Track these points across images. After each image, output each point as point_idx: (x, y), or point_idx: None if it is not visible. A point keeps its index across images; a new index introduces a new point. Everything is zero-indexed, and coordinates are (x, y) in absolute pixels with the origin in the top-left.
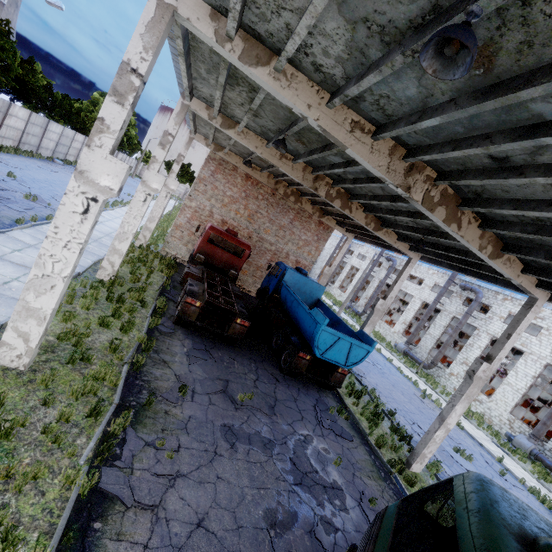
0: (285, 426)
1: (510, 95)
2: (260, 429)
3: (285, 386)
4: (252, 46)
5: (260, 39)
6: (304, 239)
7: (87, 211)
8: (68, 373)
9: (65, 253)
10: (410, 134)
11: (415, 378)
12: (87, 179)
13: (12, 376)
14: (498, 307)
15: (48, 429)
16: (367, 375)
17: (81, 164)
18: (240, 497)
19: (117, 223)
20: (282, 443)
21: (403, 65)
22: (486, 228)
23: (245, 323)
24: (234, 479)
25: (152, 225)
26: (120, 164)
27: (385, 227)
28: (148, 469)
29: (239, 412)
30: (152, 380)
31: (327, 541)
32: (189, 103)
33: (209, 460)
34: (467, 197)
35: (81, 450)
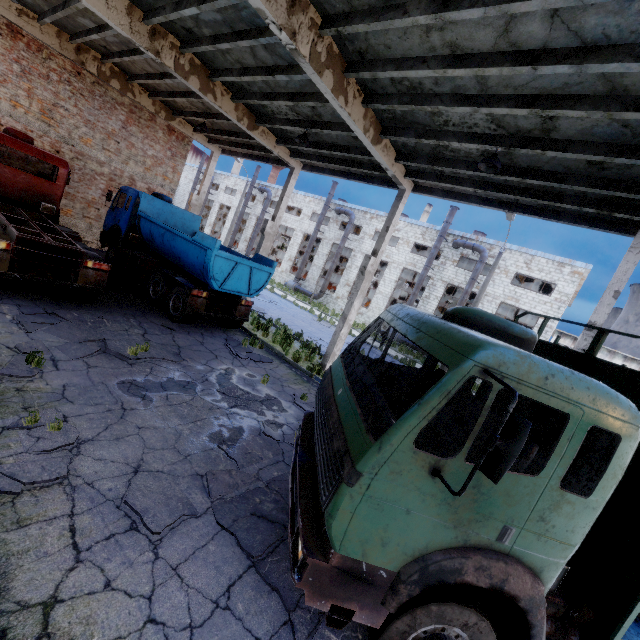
0: (200, 367)
1: None
2: (172, 375)
3: (185, 334)
4: None
5: None
6: (151, 155)
7: None
8: None
9: None
10: None
11: (309, 308)
12: None
13: None
14: (368, 226)
15: None
16: (268, 312)
17: None
18: (175, 435)
19: None
20: (203, 381)
21: None
22: (370, 104)
23: (102, 267)
24: (161, 424)
25: None
26: None
27: (261, 123)
28: (27, 451)
29: (137, 367)
30: None
31: (276, 435)
32: None
33: (118, 417)
34: (351, 60)
35: None
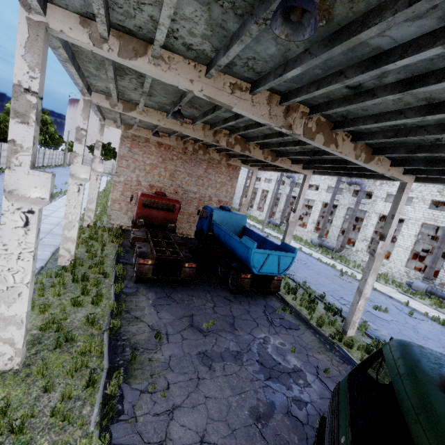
0: (246, 336)
1: (352, 38)
2: (228, 345)
3: (238, 304)
4: (126, 41)
5: (132, 33)
6: (219, 181)
7: (28, 223)
8: (58, 356)
9: (21, 263)
10: (280, 83)
11: (332, 262)
12: (18, 196)
13: (10, 377)
14: (378, 191)
15: (55, 412)
16: (297, 272)
17: (7, 185)
18: (227, 406)
19: (63, 212)
20: (248, 351)
21: (259, 32)
22: (357, 141)
23: (192, 265)
24: (219, 394)
25: (92, 206)
26: (43, 175)
27: (279, 157)
28: (149, 412)
29: (208, 338)
30: (131, 337)
31: (301, 415)
32: (90, 98)
33: (195, 386)
34: (336, 120)
35: (89, 418)
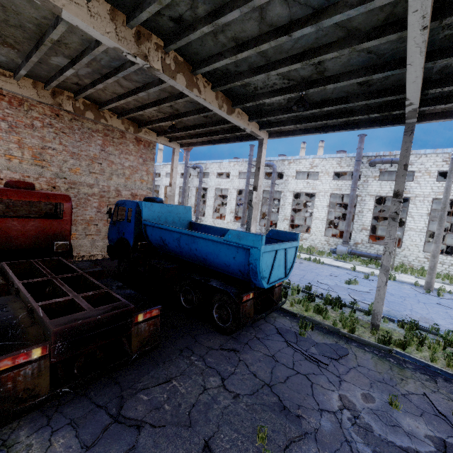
0: (324, 423)
1: None
2: None
3: (248, 350)
4: None
5: None
6: (128, 166)
7: None
8: None
9: None
10: None
11: None
12: None
13: None
14: (288, 170)
15: None
16: None
17: None
18: None
19: None
20: None
21: None
22: (448, 17)
23: (152, 313)
24: None
25: None
26: None
27: (240, 105)
28: None
29: None
30: None
31: None
32: None
33: None
34: None
35: None
